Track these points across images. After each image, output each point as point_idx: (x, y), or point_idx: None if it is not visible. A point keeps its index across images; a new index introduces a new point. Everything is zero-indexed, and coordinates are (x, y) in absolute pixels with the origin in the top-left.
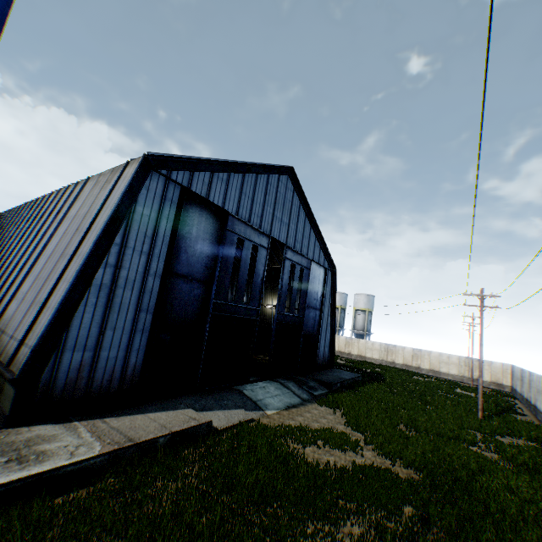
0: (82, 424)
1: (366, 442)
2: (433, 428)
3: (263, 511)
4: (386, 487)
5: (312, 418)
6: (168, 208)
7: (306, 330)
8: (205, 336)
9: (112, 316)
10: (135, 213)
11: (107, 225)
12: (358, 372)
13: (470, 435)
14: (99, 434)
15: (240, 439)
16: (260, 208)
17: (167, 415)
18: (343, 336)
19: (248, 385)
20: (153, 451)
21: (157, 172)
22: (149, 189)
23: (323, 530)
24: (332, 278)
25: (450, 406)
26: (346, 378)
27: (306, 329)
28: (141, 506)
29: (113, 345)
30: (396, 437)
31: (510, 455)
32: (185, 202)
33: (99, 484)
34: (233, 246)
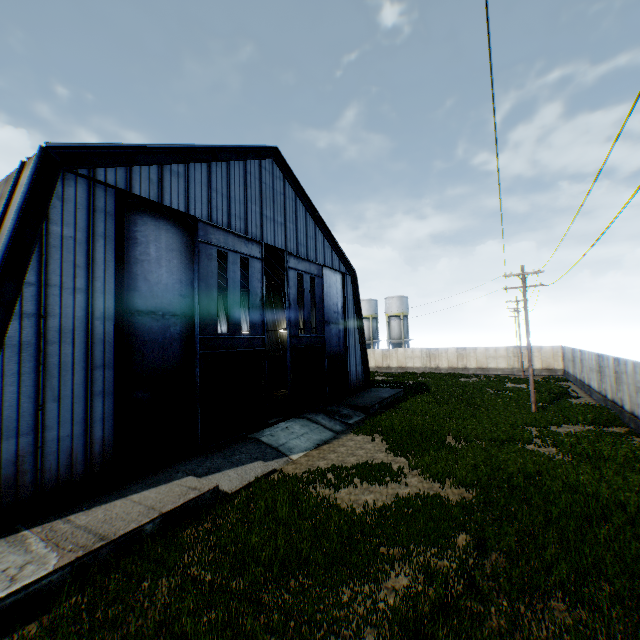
0: (34, 532)
1: (410, 468)
2: (484, 435)
3: (286, 587)
4: (435, 517)
5: (347, 453)
6: (104, 223)
7: (330, 351)
8: (197, 383)
9: (50, 383)
10: (51, 236)
11: (5, 259)
12: (399, 386)
13: (525, 434)
14: (58, 540)
15: (256, 501)
16: (241, 208)
17: (157, 492)
18: (378, 349)
19: (267, 430)
20: (139, 544)
21: (71, 172)
22: (65, 198)
23: (363, 592)
24: (352, 283)
25: (502, 404)
26: (385, 396)
27: (331, 350)
28: (120, 624)
29: (62, 420)
30: (444, 454)
31: (568, 446)
32: (129, 212)
33: (56, 611)
34: (212, 263)
